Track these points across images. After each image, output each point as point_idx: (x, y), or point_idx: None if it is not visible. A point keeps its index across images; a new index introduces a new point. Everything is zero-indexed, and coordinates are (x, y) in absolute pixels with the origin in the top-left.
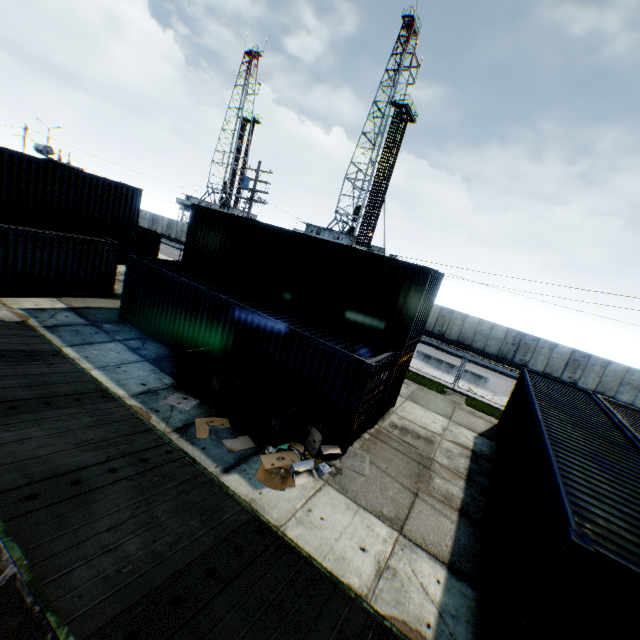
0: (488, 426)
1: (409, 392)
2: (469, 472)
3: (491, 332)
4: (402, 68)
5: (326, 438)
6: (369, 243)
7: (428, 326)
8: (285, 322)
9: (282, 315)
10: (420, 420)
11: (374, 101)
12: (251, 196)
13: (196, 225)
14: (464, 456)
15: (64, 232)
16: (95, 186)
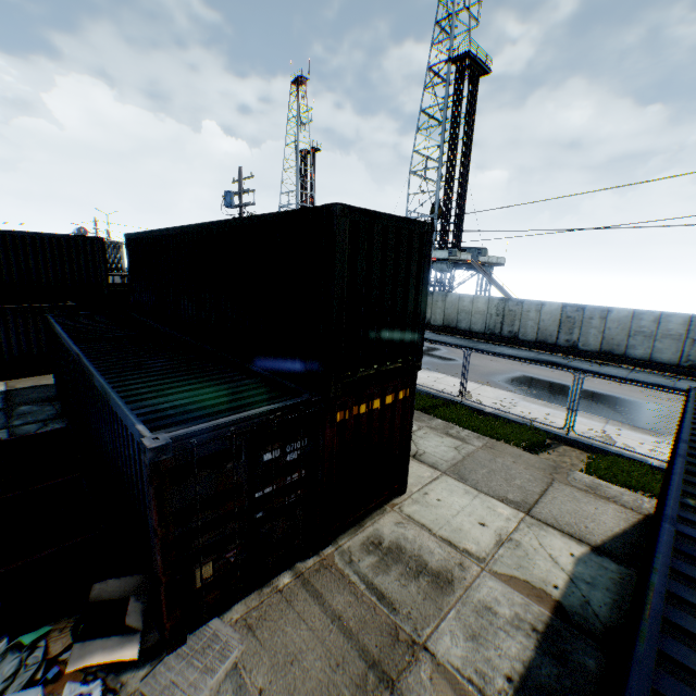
0: (626, 521)
1: (459, 456)
2: (518, 692)
3: (658, 327)
4: (455, 11)
5: (146, 605)
6: (458, 245)
7: (547, 336)
8: (133, 371)
9: (158, 359)
10: (449, 521)
11: (427, 67)
12: (239, 214)
13: (132, 260)
14: (524, 627)
15: (17, 304)
16: (40, 245)
